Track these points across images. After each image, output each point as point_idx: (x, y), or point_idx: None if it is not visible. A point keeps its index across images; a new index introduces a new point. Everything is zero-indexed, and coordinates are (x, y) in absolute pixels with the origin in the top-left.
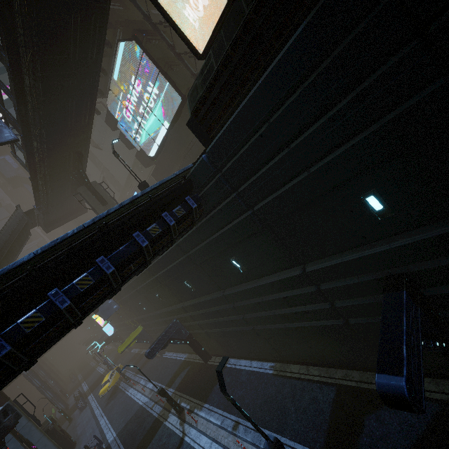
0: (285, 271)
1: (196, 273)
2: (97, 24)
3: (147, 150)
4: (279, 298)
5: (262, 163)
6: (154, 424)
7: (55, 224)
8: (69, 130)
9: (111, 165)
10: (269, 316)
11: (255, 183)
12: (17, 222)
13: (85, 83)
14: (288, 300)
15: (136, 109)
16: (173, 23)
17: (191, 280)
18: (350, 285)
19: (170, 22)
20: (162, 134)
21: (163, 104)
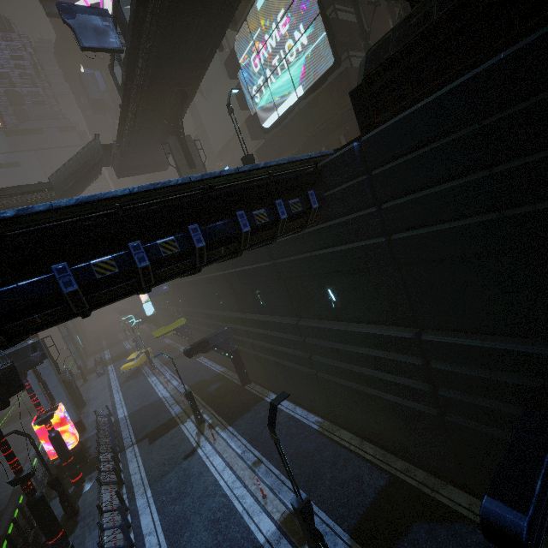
0: (391, 327)
1: (274, 287)
2: None
3: (263, 118)
4: (367, 355)
5: (436, 180)
6: (169, 421)
7: (129, 171)
8: (184, 58)
9: (210, 123)
10: (344, 369)
11: (411, 203)
12: (91, 153)
13: None
14: (378, 361)
15: (269, 57)
16: None
17: (264, 292)
18: (474, 378)
19: None
20: (289, 102)
21: (306, 61)
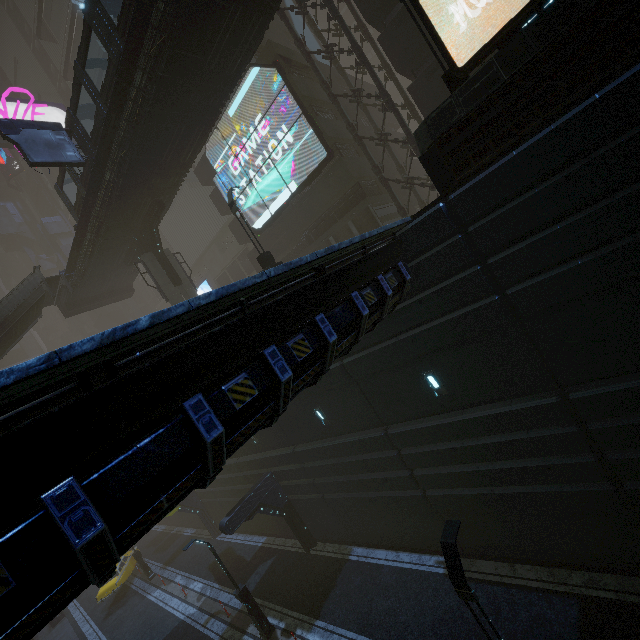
0: (520, 398)
1: (342, 396)
2: (256, 26)
3: (252, 219)
4: (499, 442)
5: (550, 220)
6: None
7: (82, 305)
8: (161, 165)
9: (175, 238)
10: (467, 472)
11: (525, 250)
12: (29, 291)
13: (208, 104)
14: (516, 446)
15: (251, 159)
16: (429, 20)
17: (327, 407)
18: None
19: (424, 17)
20: (282, 199)
21: (295, 157)
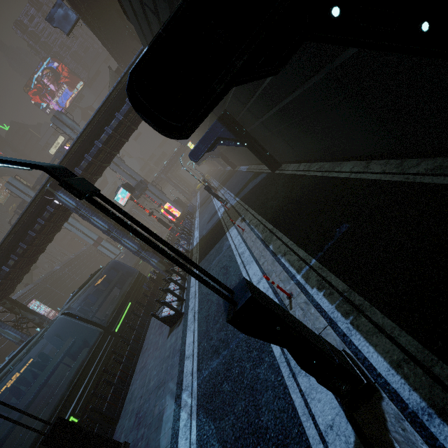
0: None
1: None
2: None
3: None
4: None
5: None
6: (209, 197)
7: None
8: None
9: None
10: None
11: None
12: (114, 80)
13: None
14: None
15: None
16: None
17: None
18: None
19: None
20: None
21: None
